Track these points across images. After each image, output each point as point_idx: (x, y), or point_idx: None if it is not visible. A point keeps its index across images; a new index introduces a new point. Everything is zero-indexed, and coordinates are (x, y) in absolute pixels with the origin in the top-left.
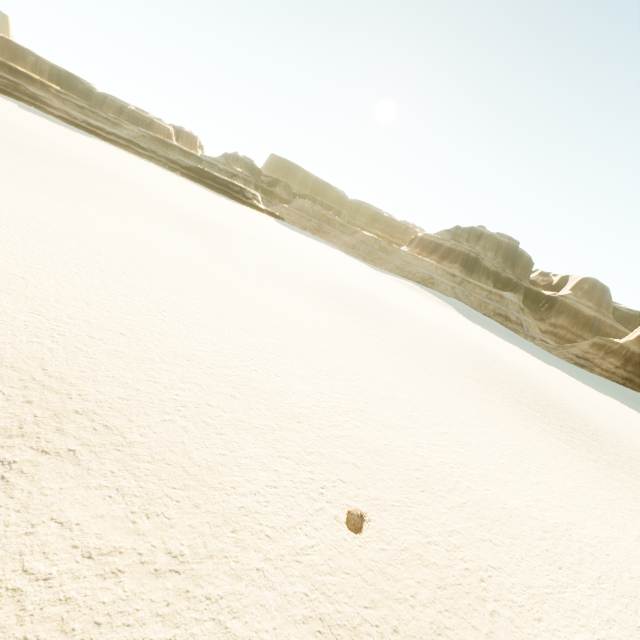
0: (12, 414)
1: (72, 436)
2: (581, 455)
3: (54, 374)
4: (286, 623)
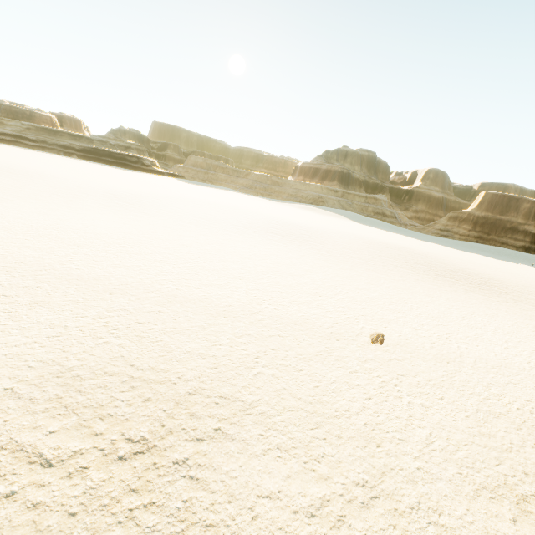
0: (145, 416)
1: (206, 416)
2: (497, 300)
3: (143, 367)
4: (469, 502)
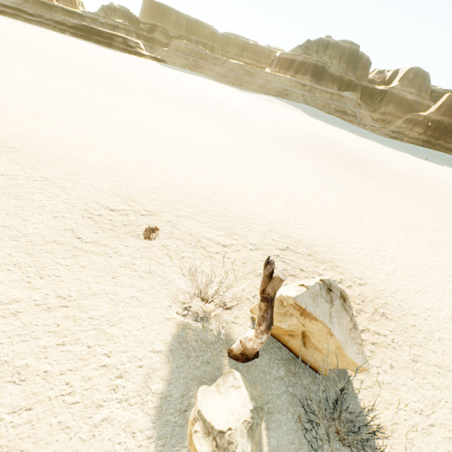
0: None
1: None
2: (339, 170)
3: None
4: (97, 194)
